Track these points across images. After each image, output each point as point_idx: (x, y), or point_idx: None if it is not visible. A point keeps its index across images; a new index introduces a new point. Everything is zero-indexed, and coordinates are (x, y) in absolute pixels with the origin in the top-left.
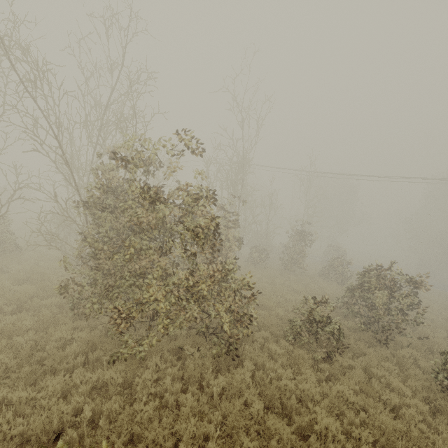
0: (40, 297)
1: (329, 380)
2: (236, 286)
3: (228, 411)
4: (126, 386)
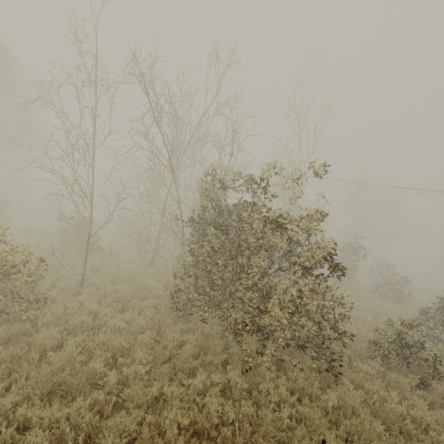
0: (135, 297)
1: (429, 408)
2: (327, 303)
3: (354, 429)
4: (242, 390)
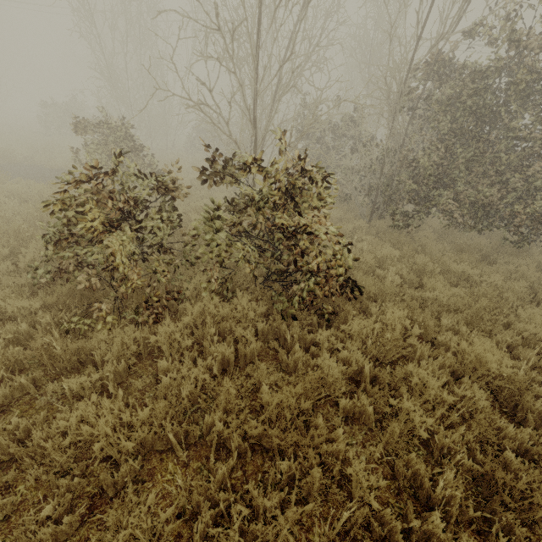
0: None
1: None
2: None
3: None
4: None
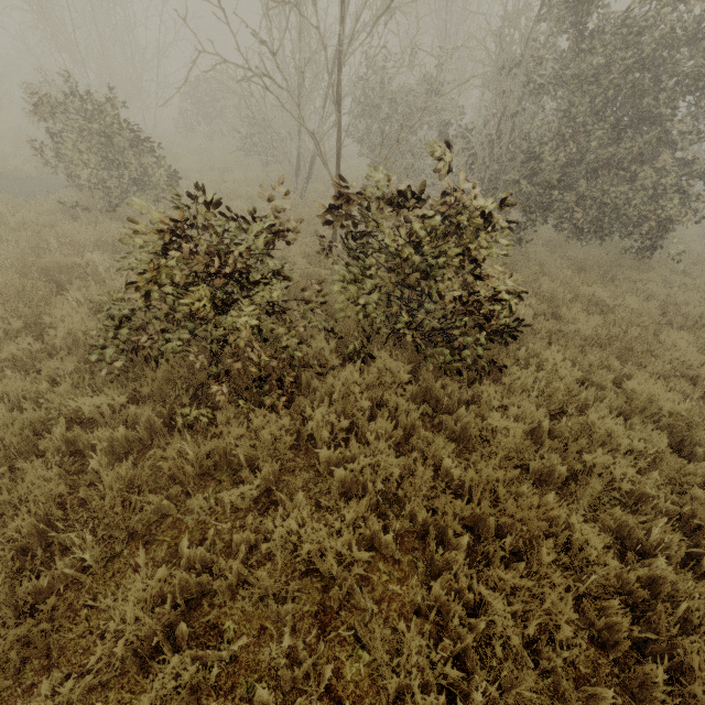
0: None
1: None
2: None
3: None
4: None
